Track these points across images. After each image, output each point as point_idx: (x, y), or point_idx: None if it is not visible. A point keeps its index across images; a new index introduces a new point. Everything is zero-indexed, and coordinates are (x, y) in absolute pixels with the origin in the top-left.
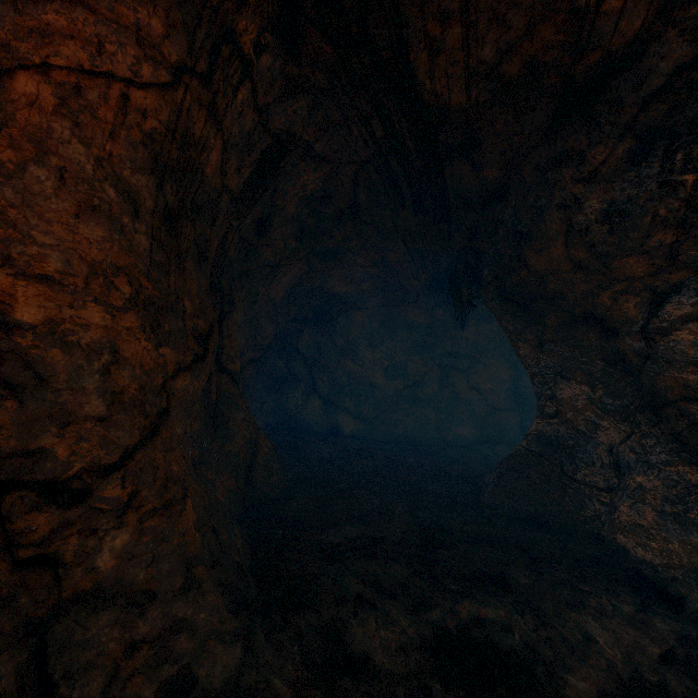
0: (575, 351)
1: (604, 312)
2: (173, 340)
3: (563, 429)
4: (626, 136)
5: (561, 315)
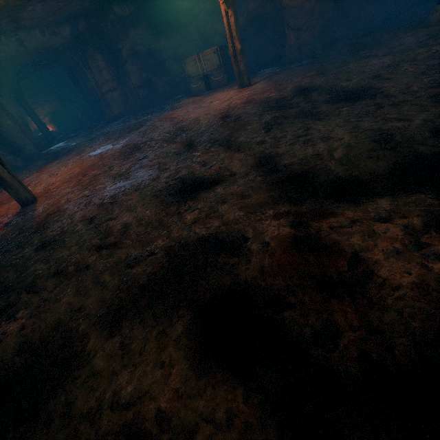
0: None
1: None
2: None
3: None
4: None
5: None
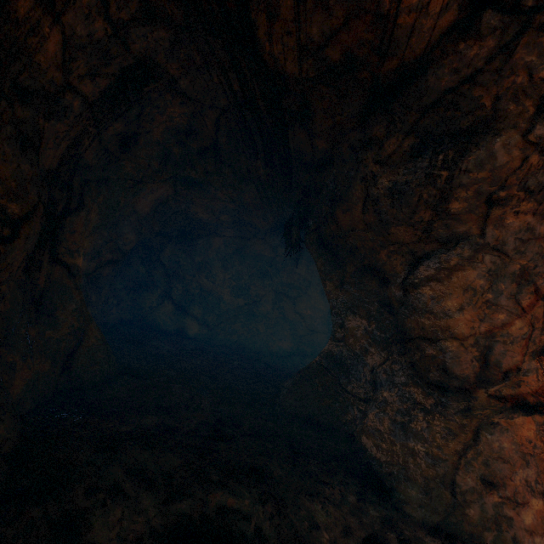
0: (362, 293)
1: (382, 265)
2: None
3: (345, 350)
4: (411, 135)
5: (356, 264)
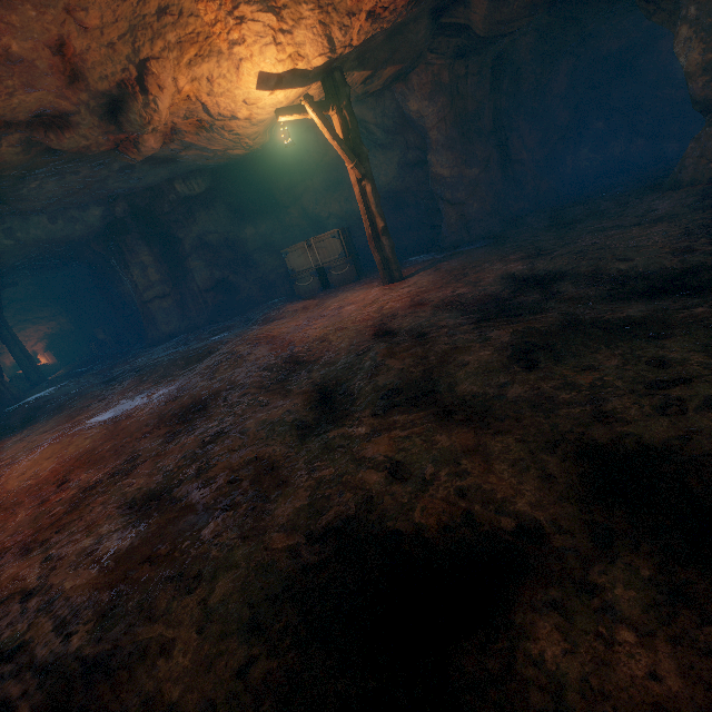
0: None
1: None
2: (476, 166)
3: None
4: None
5: None
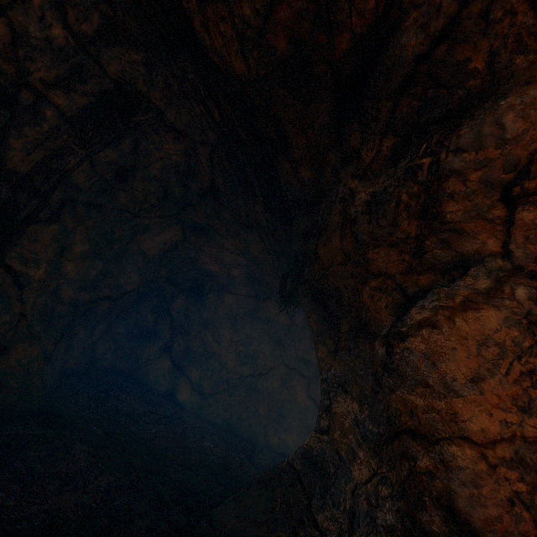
0: (357, 362)
1: (366, 312)
2: None
3: (329, 450)
4: (388, 133)
5: (349, 320)
